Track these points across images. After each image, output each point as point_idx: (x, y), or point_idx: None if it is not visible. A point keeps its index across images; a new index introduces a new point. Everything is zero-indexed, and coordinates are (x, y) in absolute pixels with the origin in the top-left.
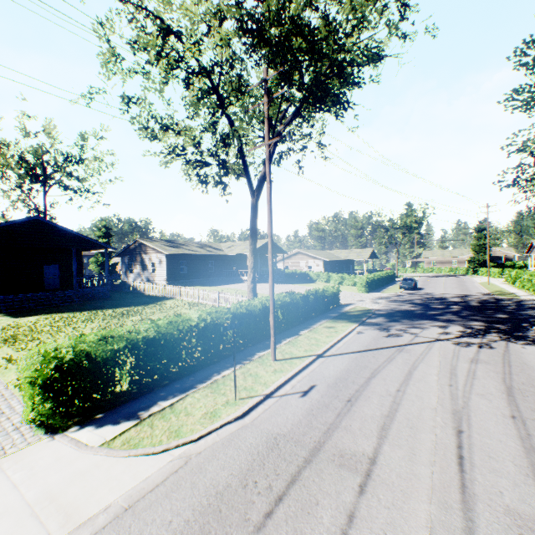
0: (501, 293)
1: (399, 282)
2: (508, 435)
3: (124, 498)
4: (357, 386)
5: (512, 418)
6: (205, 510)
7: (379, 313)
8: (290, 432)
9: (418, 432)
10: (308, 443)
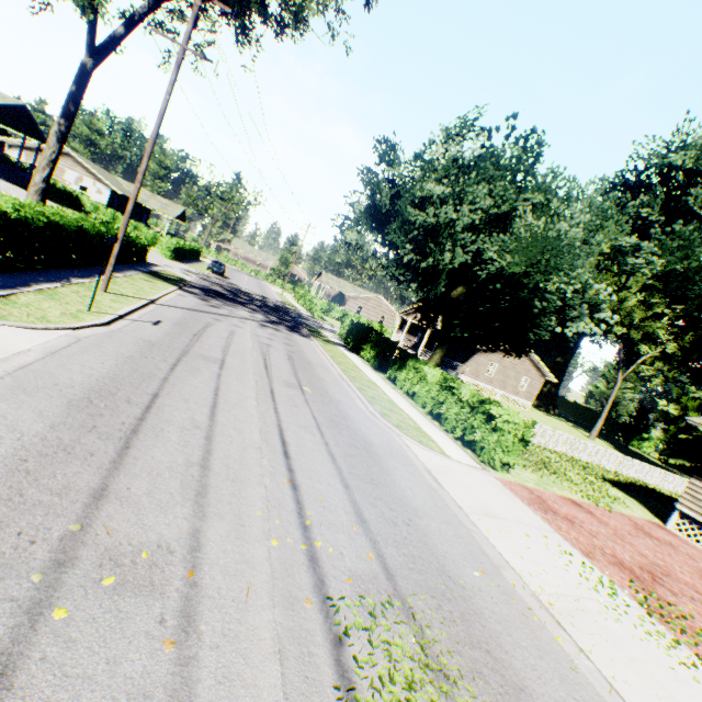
0: (290, 305)
1: (205, 263)
2: (287, 364)
3: (42, 348)
4: (199, 330)
5: (289, 360)
6: (126, 362)
7: (195, 286)
8: (160, 342)
9: (245, 356)
10: (179, 349)
